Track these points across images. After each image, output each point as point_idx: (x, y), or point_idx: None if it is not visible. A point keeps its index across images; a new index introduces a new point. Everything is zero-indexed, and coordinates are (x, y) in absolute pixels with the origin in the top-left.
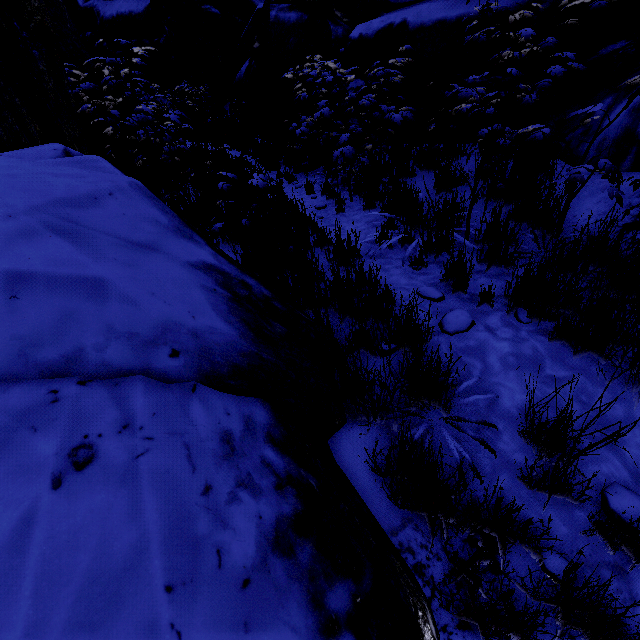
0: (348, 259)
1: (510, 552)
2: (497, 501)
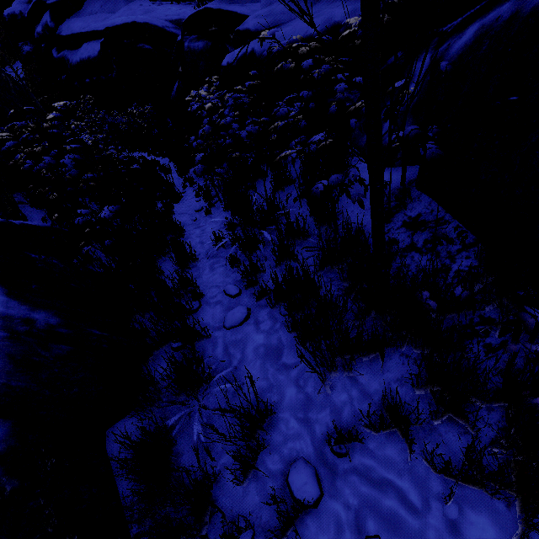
0: (184, 263)
1: (216, 519)
2: (198, 480)
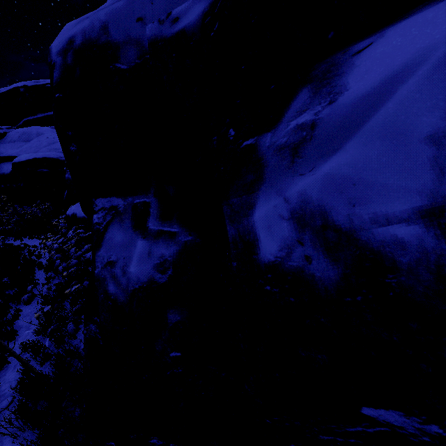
0: None
1: None
2: None
